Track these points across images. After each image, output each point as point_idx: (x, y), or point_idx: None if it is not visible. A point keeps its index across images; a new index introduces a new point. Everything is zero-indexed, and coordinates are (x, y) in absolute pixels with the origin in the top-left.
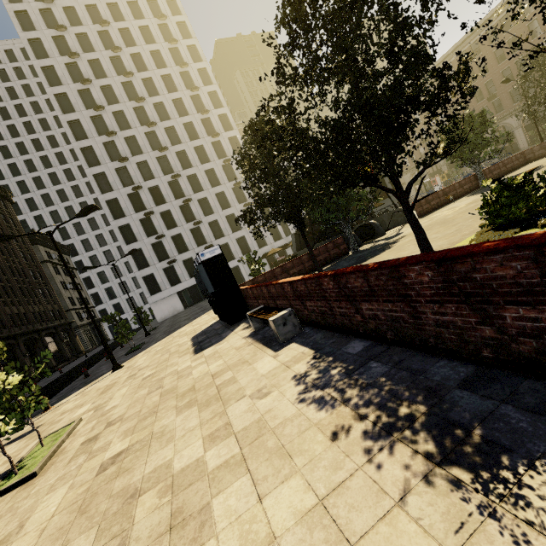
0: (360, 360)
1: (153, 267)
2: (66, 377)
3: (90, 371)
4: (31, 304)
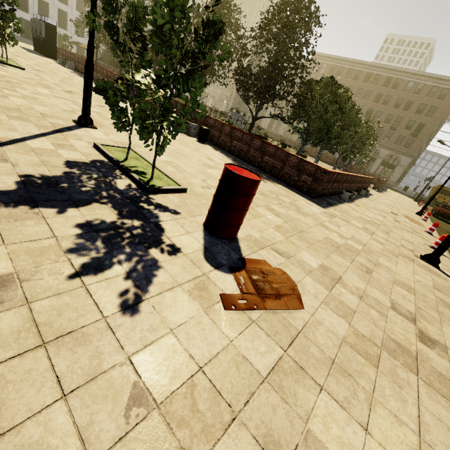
0: (82, 75)
1: None
2: None
3: None
4: None
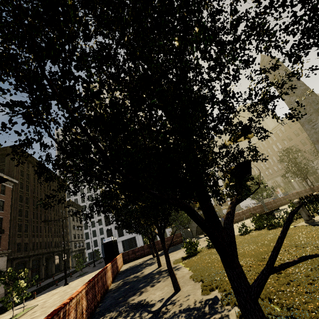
0: None
1: (112, 225)
2: (52, 282)
3: (60, 282)
4: (56, 237)
